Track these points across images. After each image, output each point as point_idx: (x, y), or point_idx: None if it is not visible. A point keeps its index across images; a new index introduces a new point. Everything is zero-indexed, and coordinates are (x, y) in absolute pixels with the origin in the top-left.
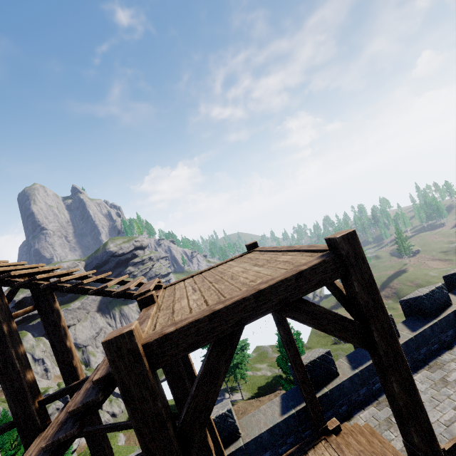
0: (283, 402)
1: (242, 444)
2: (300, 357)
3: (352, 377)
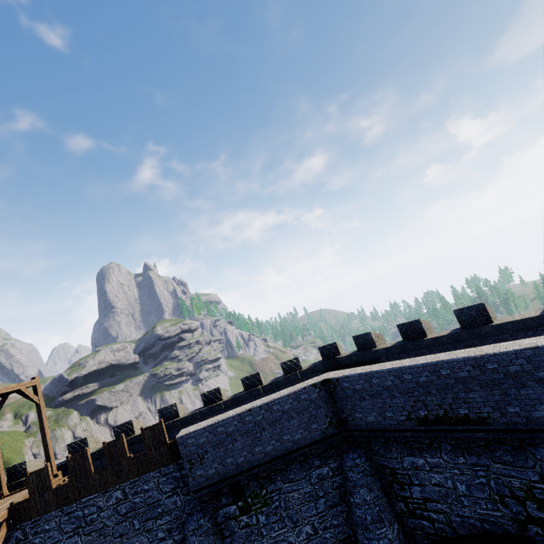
0: (59, 463)
1: (24, 479)
2: (46, 436)
3: (91, 454)
